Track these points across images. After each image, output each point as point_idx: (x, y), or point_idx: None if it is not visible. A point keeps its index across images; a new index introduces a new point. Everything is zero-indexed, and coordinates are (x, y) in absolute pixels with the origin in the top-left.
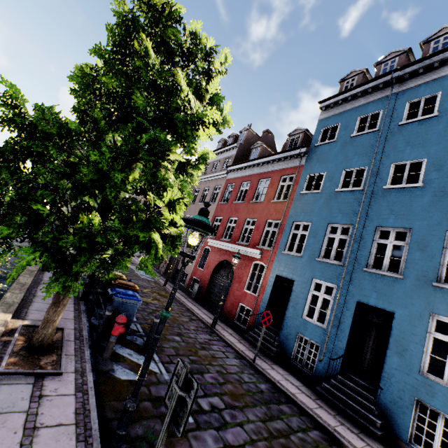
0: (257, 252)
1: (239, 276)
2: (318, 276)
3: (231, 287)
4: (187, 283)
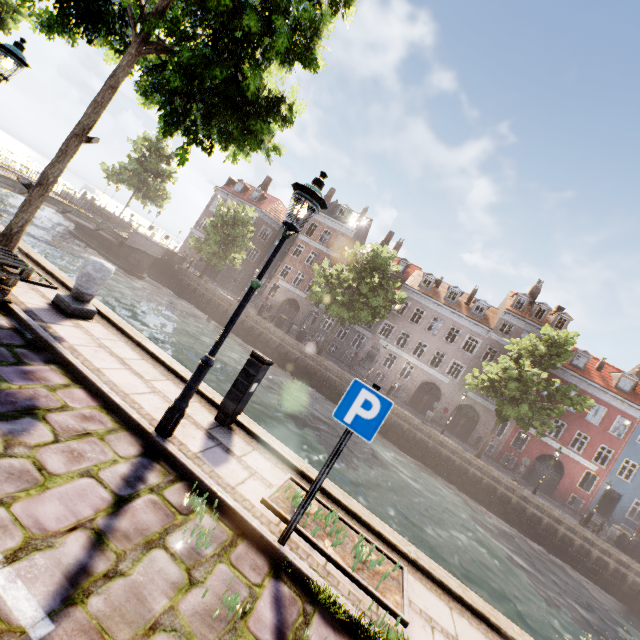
0: (596, 467)
1: (571, 474)
2: (639, 499)
3: (562, 479)
4: (497, 455)
